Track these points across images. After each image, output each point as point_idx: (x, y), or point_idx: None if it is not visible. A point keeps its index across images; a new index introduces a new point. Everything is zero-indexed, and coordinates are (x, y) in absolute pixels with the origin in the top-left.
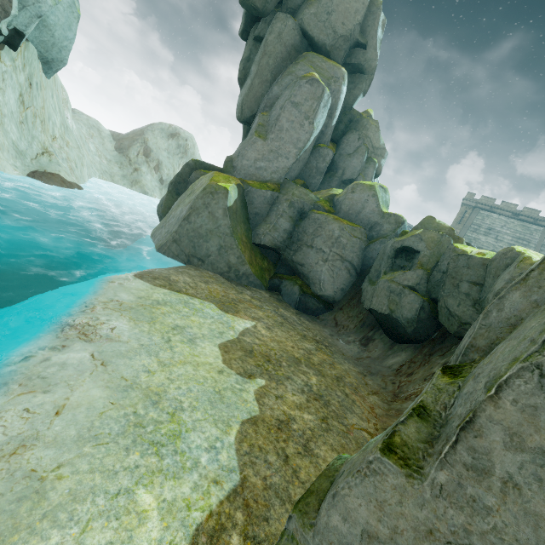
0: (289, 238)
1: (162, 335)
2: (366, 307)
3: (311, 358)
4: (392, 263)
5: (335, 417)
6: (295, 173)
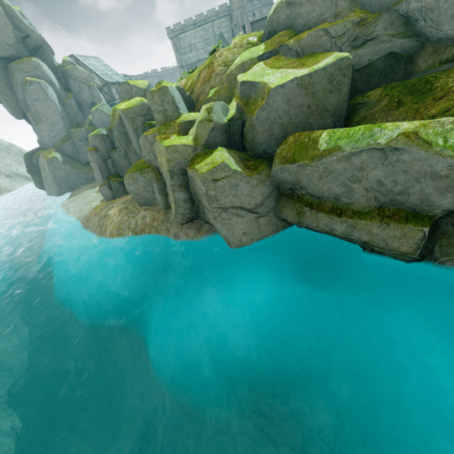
0: None
1: (82, 199)
2: None
3: None
4: None
5: None
6: (69, 124)
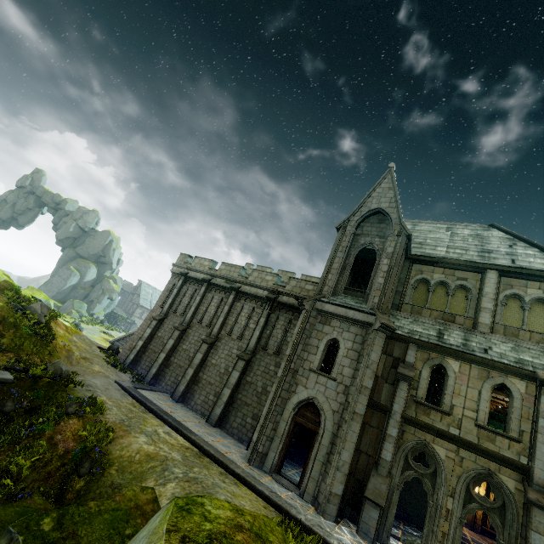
0: None
1: None
2: None
3: None
4: None
5: None
6: (61, 297)
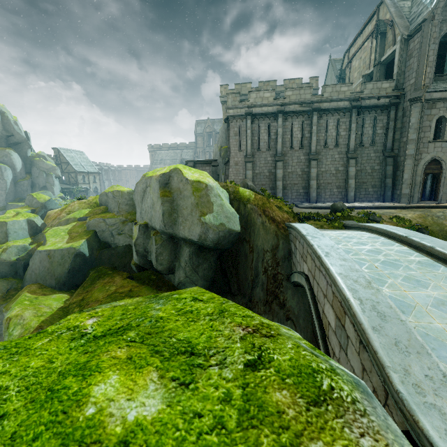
0: None
1: None
2: None
3: None
4: None
5: None
6: (12, 197)
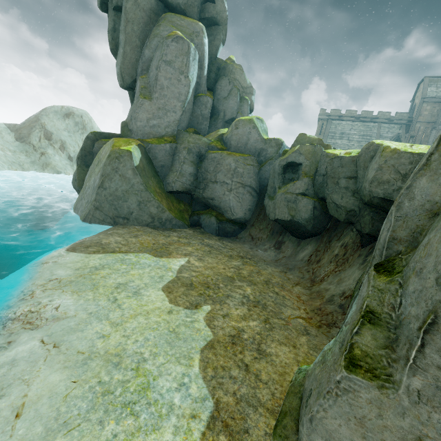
0: (195, 179)
1: (107, 298)
2: (272, 219)
3: (241, 273)
4: (282, 178)
5: (274, 316)
6: (185, 123)
